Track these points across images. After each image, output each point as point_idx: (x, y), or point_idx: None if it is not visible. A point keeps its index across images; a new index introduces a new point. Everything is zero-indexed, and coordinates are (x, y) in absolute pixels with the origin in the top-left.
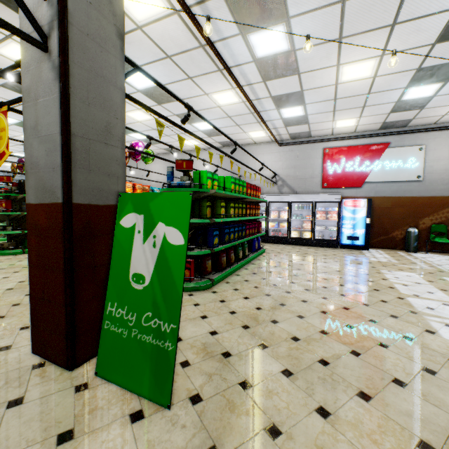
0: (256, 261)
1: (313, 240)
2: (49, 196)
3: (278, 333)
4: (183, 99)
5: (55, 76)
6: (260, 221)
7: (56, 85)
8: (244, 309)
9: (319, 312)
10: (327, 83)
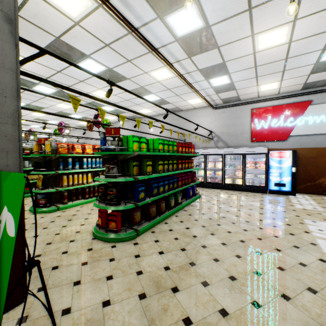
0: (188, 207)
1: (244, 186)
2: None
3: (172, 310)
4: (129, 78)
5: None
6: (200, 170)
7: None
8: (152, 268)
9: (227, 278)
10: (246, 52)
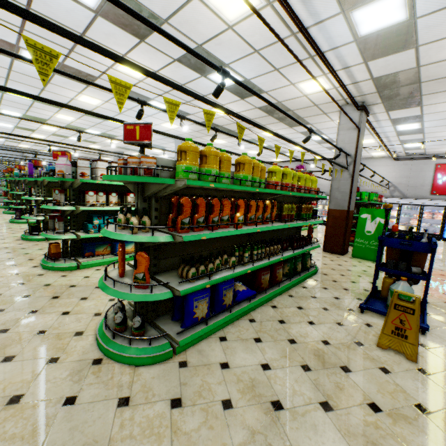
0: None
1: (418, 233)
2: (341, 208)
3: None
4: None
5: (349, 177)
6: None
7: (349, 179)
8: None
9: None
10: (444, 135)
